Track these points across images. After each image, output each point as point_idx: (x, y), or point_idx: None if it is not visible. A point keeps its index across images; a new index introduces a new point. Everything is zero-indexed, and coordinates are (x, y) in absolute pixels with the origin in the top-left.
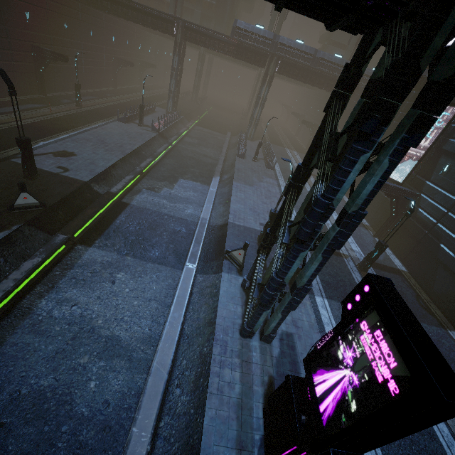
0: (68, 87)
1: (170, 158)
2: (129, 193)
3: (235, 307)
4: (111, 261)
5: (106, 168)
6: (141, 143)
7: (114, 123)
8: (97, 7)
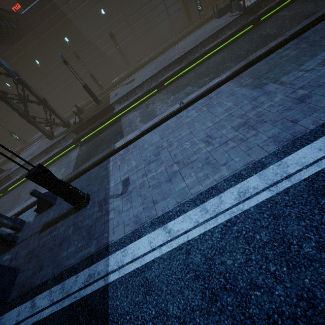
0: None
1: (222, 53)
2: (133, 110)
3: (9, 230)
4: (71, 160)
5: (131, 90)
6: (195, 45)
7: (206, 26)
8: None
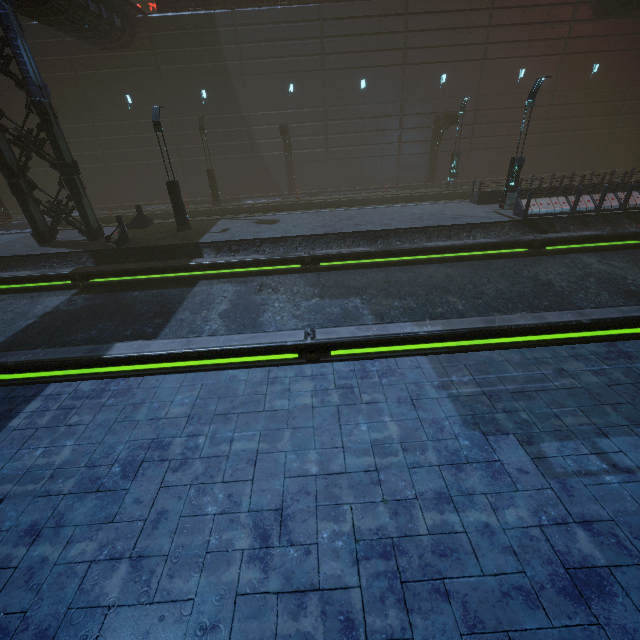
0: (495, 172)
1: (454, 268)
2: (232, 278)
3: None
4: (30, 313)
5: (253, 239)
6: (413, 226)
7: (450, 203)
8: (610, 10)
